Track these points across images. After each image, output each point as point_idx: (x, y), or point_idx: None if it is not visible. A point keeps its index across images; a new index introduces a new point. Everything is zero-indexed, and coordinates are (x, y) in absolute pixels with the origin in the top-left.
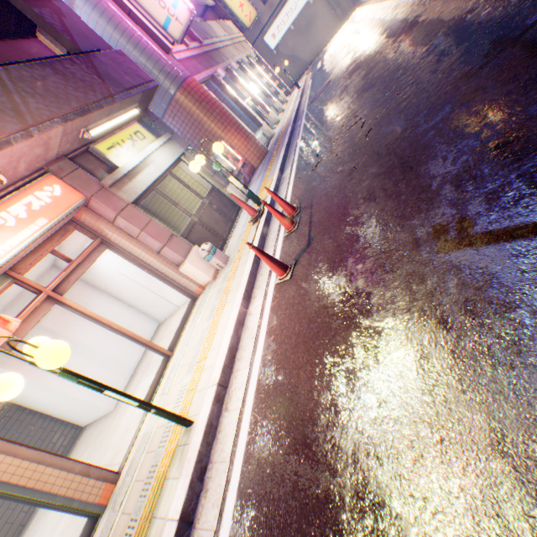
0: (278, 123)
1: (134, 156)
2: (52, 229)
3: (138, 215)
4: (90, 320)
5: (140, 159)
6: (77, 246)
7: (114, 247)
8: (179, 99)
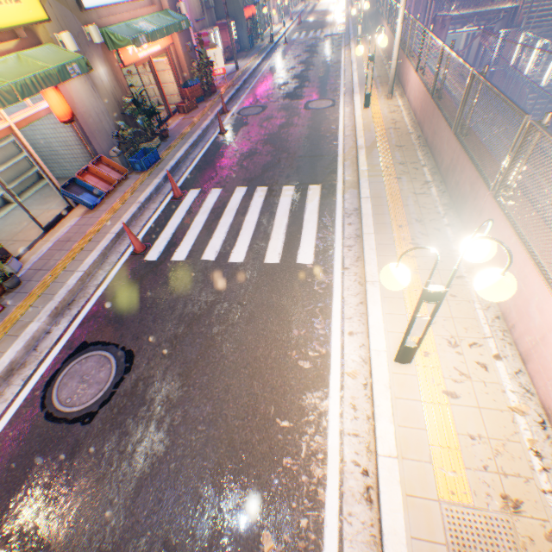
0: (292, 11)
1: None
2: None
3: None
4: None
5: None
6: None
7: None
8: None
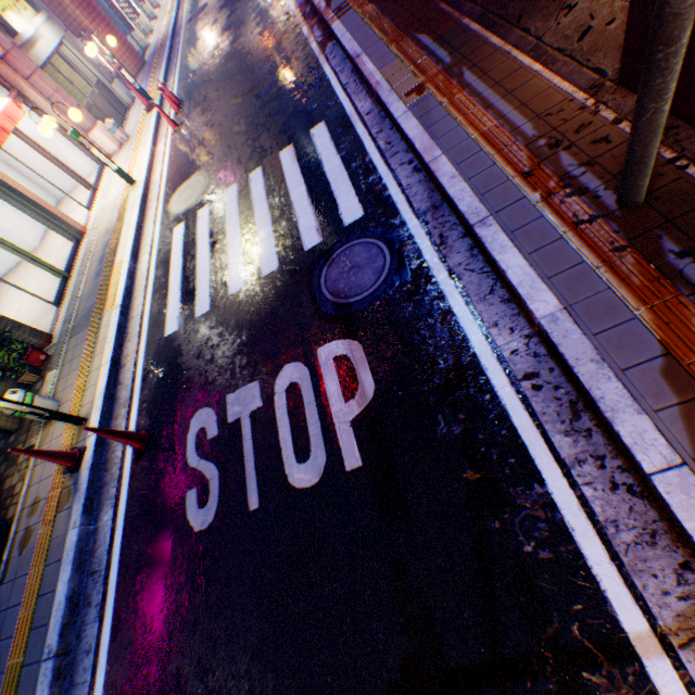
0: (154, 34)
1: (26, 26)
2: None
3: (49, 80)
4: None
5: (34, 30)
6: None
7: (31, 103)
8: None
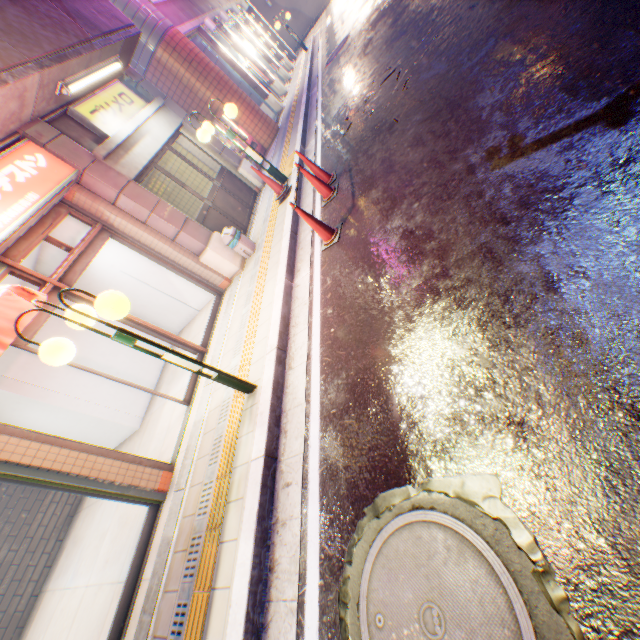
0: (287, 95)
1: (125, 124)
2: (45, 207)
3: (143, 194)
4: (93, 333)
5: (133, 127)
6: (66, 241)
7: (119, 235)
8: (161, 58)
